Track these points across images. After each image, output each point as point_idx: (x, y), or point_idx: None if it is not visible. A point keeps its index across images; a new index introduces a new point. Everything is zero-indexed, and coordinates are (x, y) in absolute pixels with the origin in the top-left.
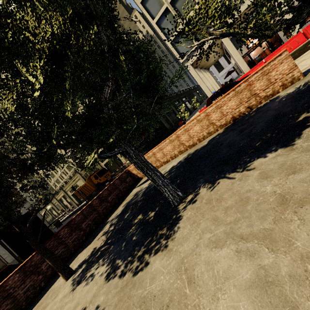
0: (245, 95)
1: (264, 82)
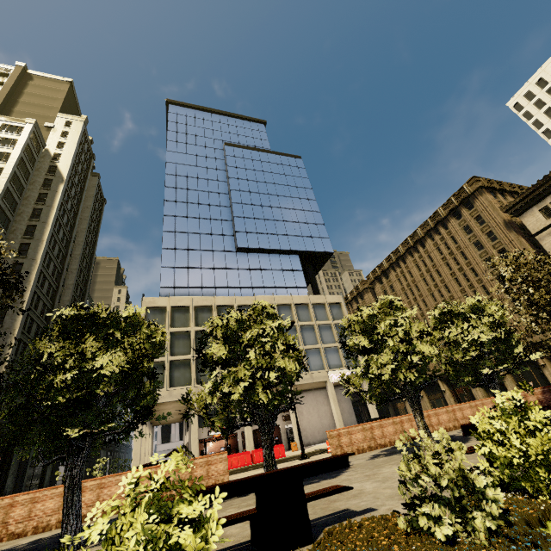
0: (186, 475)
1: (204, 471)
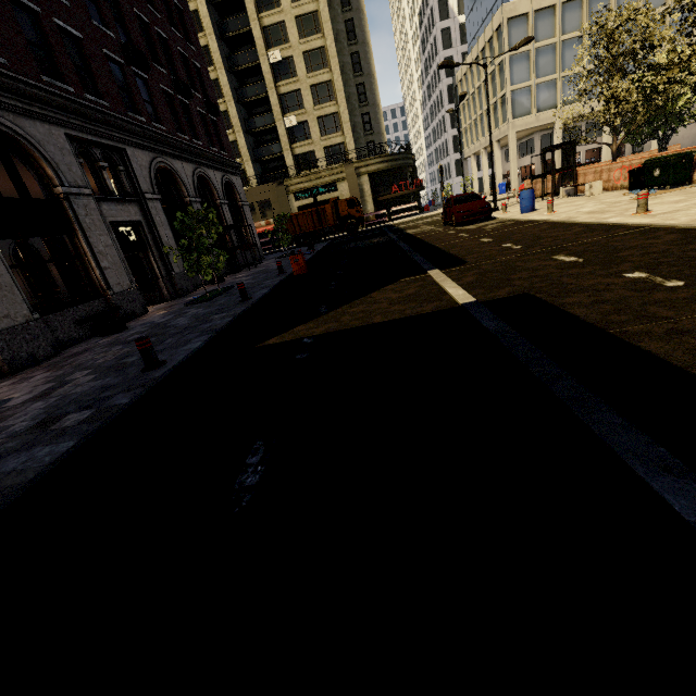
0: None
1: None
